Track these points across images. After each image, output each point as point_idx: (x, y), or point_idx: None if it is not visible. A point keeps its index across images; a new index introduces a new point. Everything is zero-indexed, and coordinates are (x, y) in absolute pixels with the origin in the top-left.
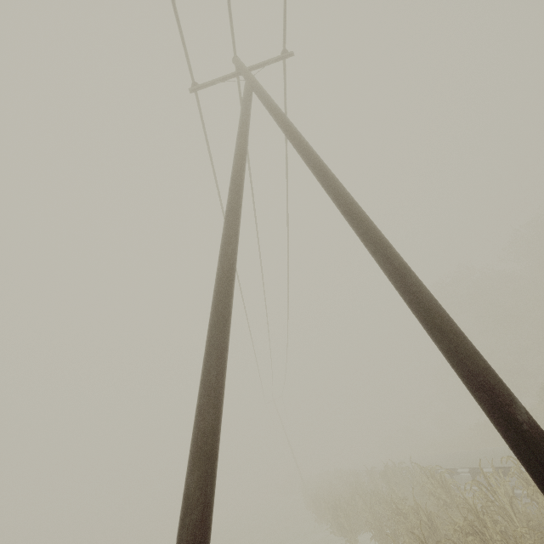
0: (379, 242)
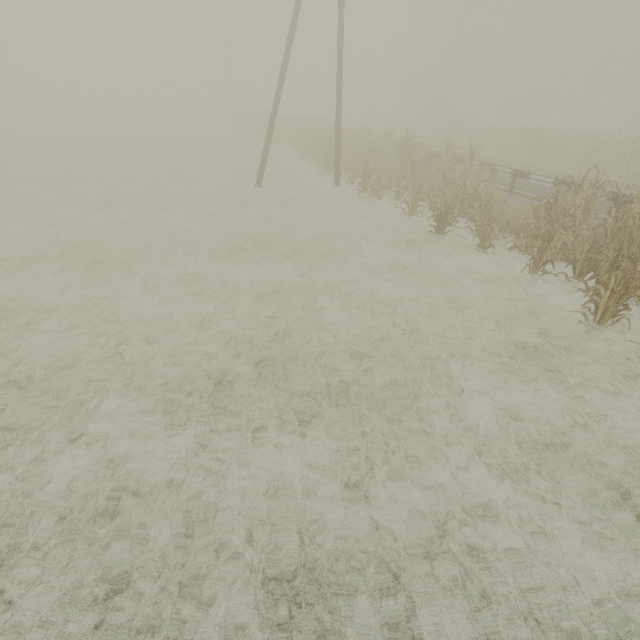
0: (340, 44)
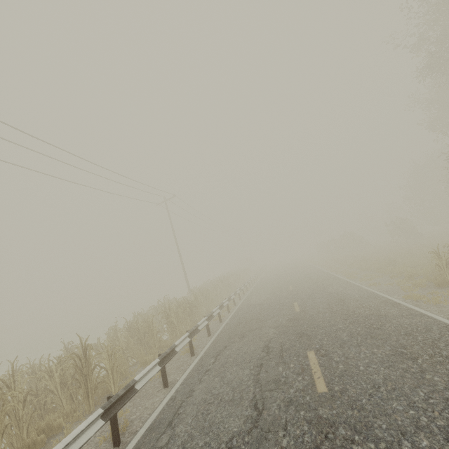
0: None
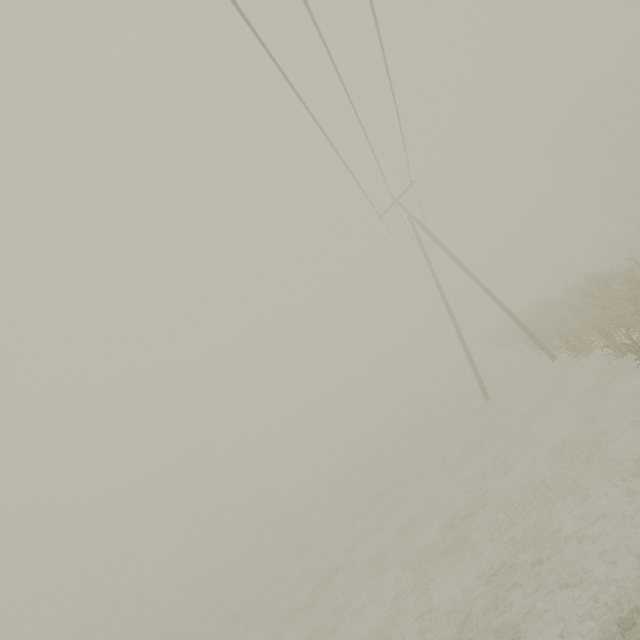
0: (477, 282)
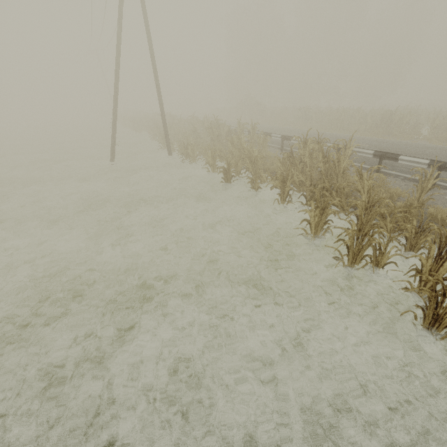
0: (154, 65)
